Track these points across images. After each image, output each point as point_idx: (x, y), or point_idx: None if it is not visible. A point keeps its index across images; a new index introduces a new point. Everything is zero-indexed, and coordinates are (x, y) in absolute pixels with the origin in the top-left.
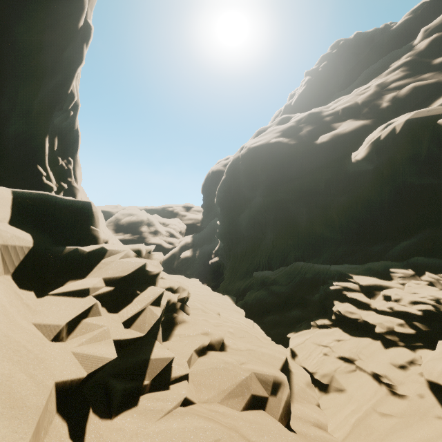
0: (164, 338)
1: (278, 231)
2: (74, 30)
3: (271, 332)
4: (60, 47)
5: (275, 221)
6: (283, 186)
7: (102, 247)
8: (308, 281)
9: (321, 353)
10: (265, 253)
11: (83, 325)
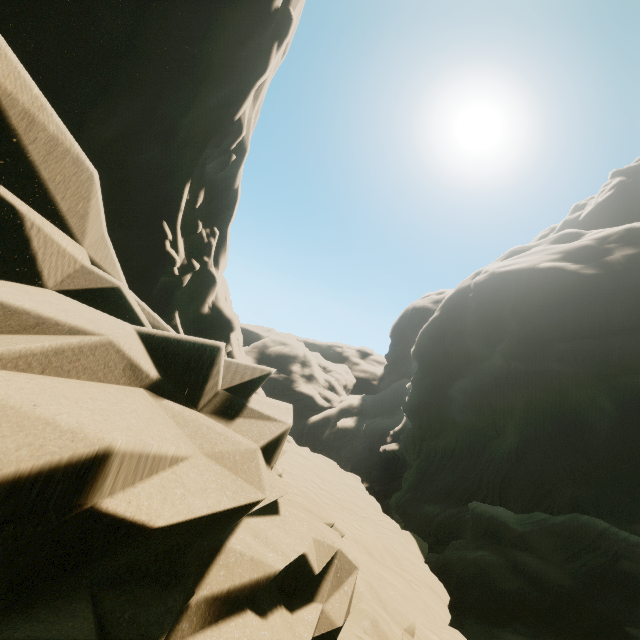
0: None
1: (534, 430)
2: (264, 11)
3: None
4: (238, 37)
5: (529, 410)
6: (560, 347)
7: None
8: (628, 581)
9: None
10: (496, 466)
11: None
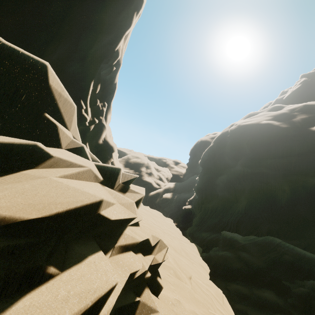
0: None
1: (253, 200)
2: None
3: (235, 306)
4: (117, 10)
5: (252, 190)
6: (267, 162)
7: (35, 145)
8: (286, 263)
9: None
10: (235, 215)
11: None
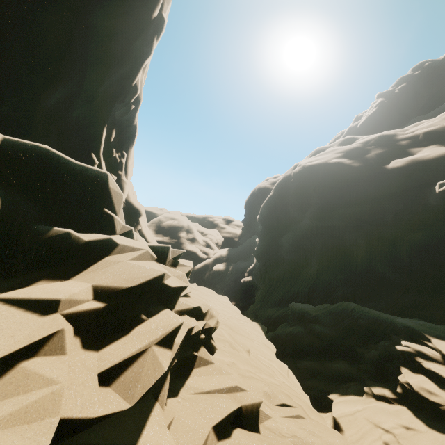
0: (173, 388)
1: (326, 260)
2: (147, 20)
3: (305, 383)
4: (131, 36)
5: (324, 249)
6: (339, 211)
7: (109, 239)
8: (360, 329)
9: (380, 439)
10: (306, 282)
11: (15, 375)
